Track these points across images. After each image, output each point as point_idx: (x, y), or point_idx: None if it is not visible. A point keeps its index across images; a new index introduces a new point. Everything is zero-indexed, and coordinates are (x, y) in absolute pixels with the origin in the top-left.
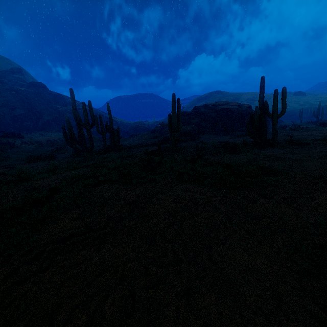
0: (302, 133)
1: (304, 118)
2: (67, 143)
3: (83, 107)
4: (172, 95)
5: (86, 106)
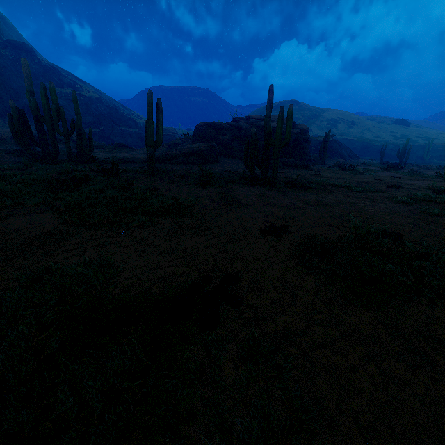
0: (341, 174)
1: (393, 158)
2: (15, 141)
3: (41, 90)
4: (148, 92)
5: (93, 92)
